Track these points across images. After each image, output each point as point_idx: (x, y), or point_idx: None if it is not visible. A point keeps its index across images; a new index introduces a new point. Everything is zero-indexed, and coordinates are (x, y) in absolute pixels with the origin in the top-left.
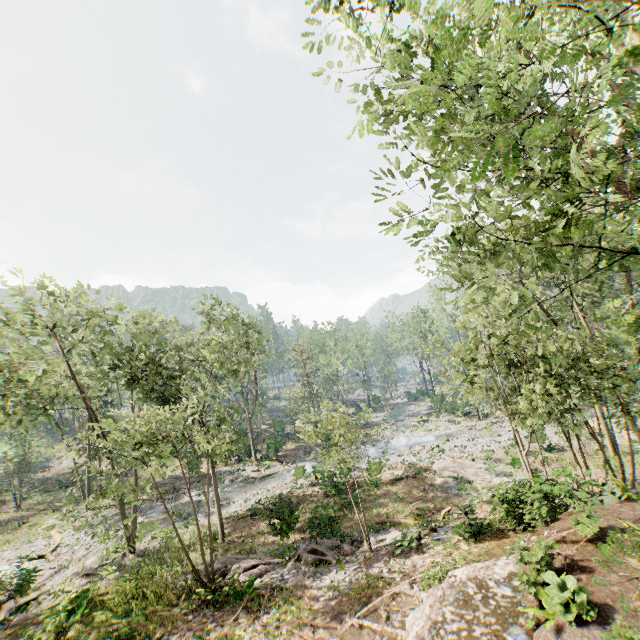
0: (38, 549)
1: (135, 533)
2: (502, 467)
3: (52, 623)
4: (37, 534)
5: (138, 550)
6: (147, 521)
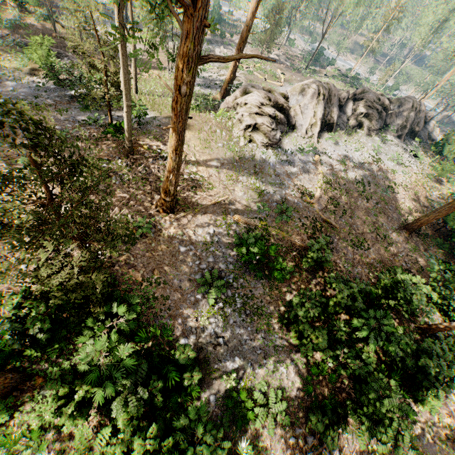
0: None
1: None
2: None
3: None
4: None
5: None
6: None
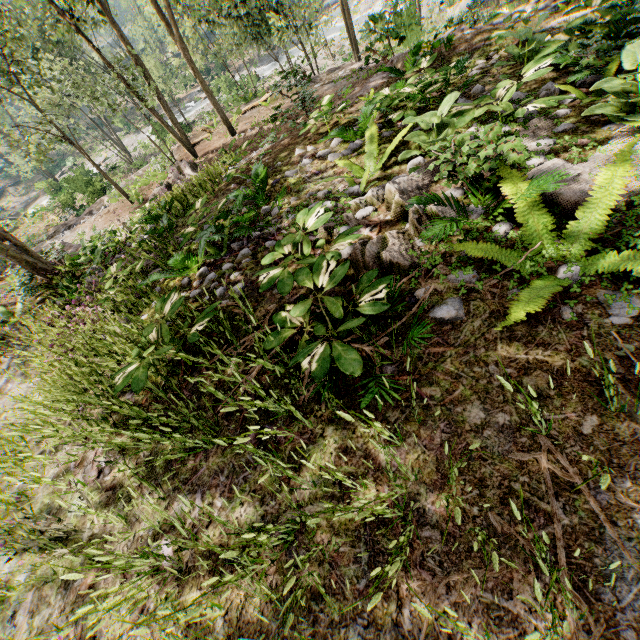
0: (99, 162)
1: (125, 148)
2: (340, 63)
3: (63, 178)
4: (97, 155)
5: (134, 156)
6: (142, 140)
